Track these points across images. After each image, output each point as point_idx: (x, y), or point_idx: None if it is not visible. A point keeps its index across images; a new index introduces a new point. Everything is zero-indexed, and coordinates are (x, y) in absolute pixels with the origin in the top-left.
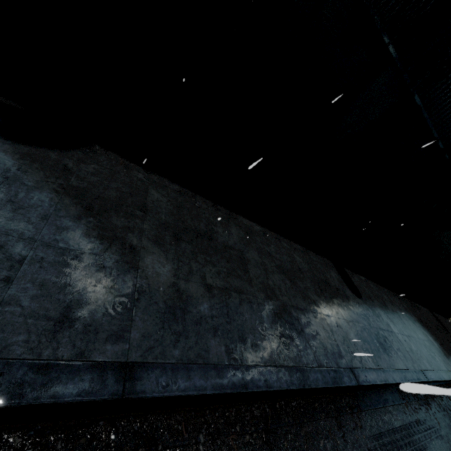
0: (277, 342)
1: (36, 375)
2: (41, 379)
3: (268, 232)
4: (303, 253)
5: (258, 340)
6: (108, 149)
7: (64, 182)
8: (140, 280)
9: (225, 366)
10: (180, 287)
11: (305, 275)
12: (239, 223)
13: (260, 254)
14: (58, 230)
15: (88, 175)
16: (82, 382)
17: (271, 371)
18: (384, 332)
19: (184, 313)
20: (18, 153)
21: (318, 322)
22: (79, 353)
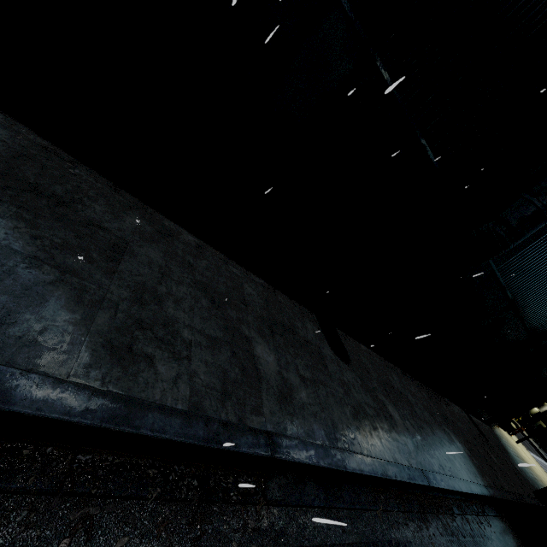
0: (103, 353)
1: None
2: None
3: (209, 249)
4: (265, 289)
5: (51, 335)
6: None
7: None
8: None
9: None
10: None
11: (250, 308)
12: (152, 219)
13: (168, 258)
14: None
15: None
16: None
17: (36, 382)
18: (372, 409)
19: None
20: None
21: (237, 360)
22: None
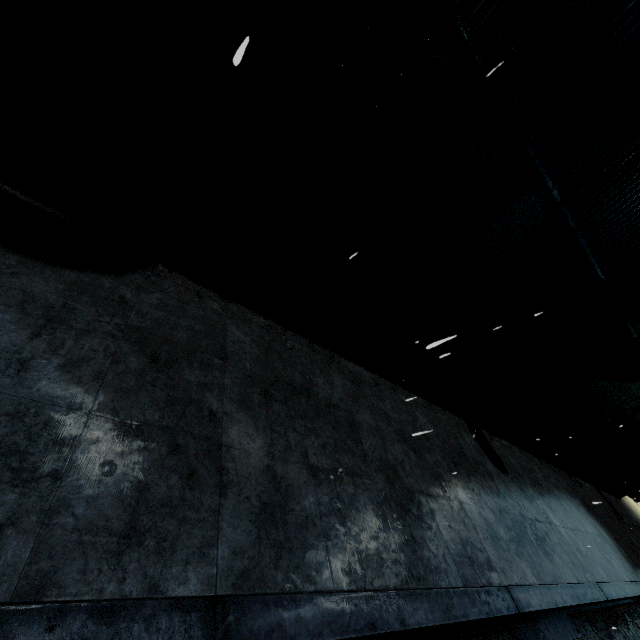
0: (407, 551)
1: (99, 627)
2: (106, 632)
3: (381, 381)
4: (427, 409)
5: (383, 548)
6: (173, 270)
7: (122, 321)
8: (225, 464)
9: (345, 594)
10: (276, 471)
11: (433, 443)
12: (343, 369)
13: (373, 415)
14: (117, 393)
15: (151, 309)
16: (160, 633)
17: (405, 598)
18: (542, 525)
19: (285, 513)
20: (63, 282)
21: (457, 515)
22: (153, 586)
